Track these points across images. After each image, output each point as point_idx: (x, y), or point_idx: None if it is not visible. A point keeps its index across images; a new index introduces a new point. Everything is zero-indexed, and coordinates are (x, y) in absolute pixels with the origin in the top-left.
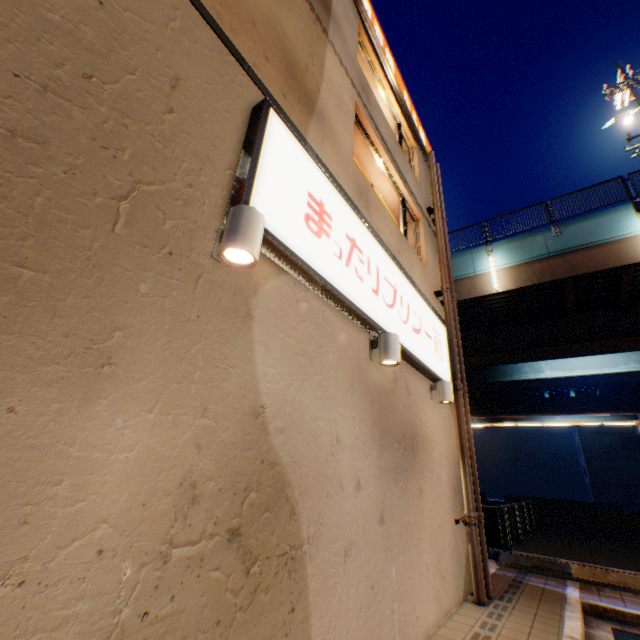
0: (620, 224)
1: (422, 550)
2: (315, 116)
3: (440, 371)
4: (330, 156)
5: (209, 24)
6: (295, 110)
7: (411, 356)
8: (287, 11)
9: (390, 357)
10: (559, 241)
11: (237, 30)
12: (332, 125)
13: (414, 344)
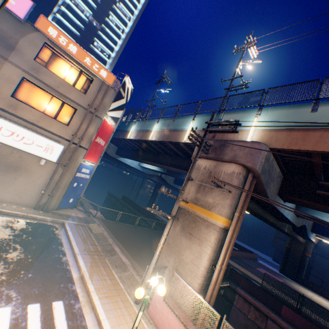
0: (186, 124)
1: (10, 188)
2: None
3: (46, 157)
4: None
5: None
6: None
7: (18, 149)
8: None
9: None
10: (172, 125)
11: None
12: None
13: (23, 147)
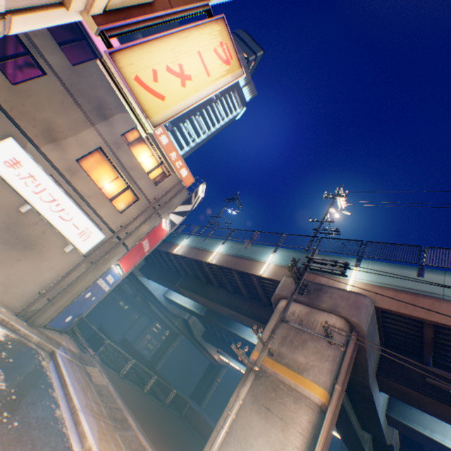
0: (265, 254)
1: (1, 271)
2: (55, 144)
3: (77, 242)
4: (55, 155)
5: (10, 118)
6: (41, 140)
7: (48, 221)
8: (65, 118)
9: (20, 208)
10: (244, 251)
11: (24, 120)
12: (68, 148)
13: (56, 220)
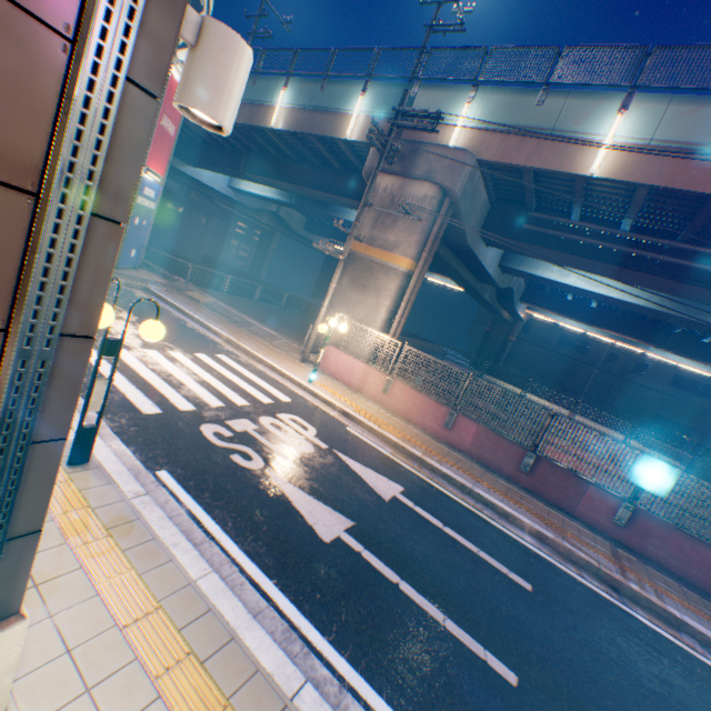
0: (348, 100)
1: None
2: None
3: None
4: None
5: None
6: None
7: None
8: None
9: None
10: (318, 98)
11: None
12: None
13: None
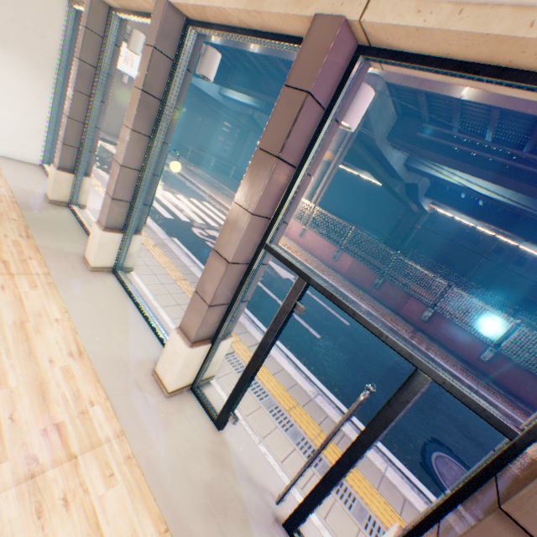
0: None
1: None
2: None
3: (126, 72)
4: None
5: None
6: None
7: None
8: None
9: None
10: None
11: None
12: None
13: None
